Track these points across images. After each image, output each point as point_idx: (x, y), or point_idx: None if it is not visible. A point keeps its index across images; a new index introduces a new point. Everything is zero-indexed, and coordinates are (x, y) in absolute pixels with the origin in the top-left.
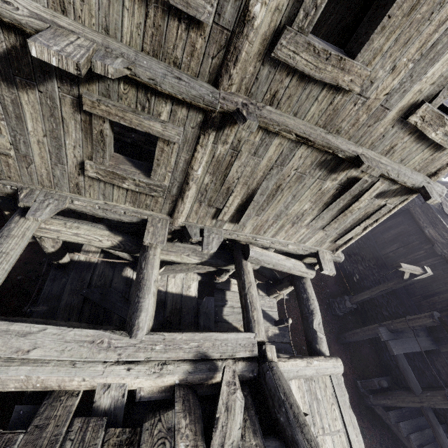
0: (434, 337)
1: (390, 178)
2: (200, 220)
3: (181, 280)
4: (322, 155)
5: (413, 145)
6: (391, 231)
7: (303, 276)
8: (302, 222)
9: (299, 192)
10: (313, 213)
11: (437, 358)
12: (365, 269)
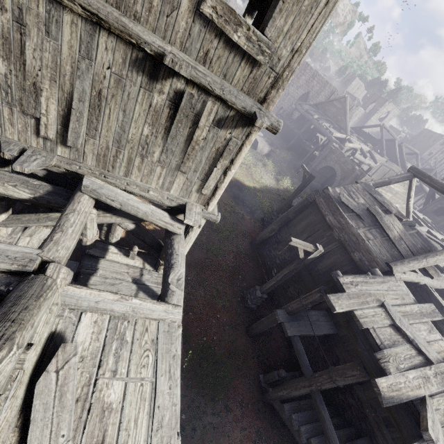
0: (334, 322)
1: (218, 96)
2: (22, 136)
3: (40, 240)
4: (130, 49)
5: (227, 55)
6: (302, 222)
7: (169, 229)
8: (152, 156)
9: (128, 106)
10: (159, 142)
11: (336, 344)
12: (281, 263)
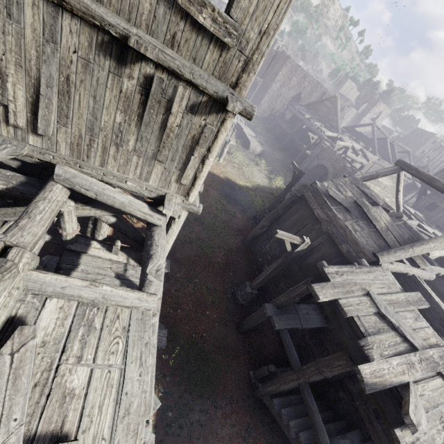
0: (324, 316)
1: (189, 81)
2: None
3: None
4: (95, 32)
5: (195, 38)
6: (292, 218)
7: (148, 220)
8: (127, 145)
9: (98, 92)
10: (132, 130)
11: (326, 337)
12: (272, 259)
